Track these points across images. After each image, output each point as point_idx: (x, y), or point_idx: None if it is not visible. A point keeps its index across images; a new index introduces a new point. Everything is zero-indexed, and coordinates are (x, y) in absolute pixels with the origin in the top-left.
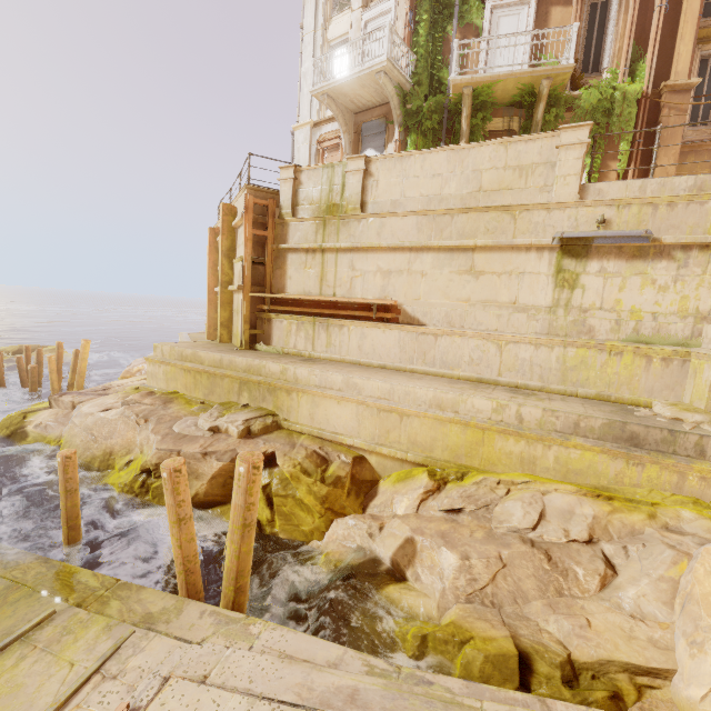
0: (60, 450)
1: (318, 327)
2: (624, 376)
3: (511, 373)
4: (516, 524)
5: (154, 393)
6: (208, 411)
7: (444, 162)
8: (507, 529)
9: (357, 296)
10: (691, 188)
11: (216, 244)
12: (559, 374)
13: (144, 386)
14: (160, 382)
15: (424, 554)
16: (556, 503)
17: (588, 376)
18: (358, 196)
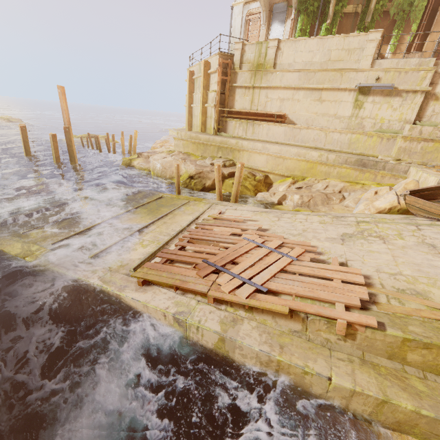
0: (152, 172)
1: (249, 125)
2: (372, 146)
3: (329, 145)
4: (318, 188)
5: (182, 152)
6: (207, 158)
7: (315, 45)
8: (315, 190)
9: (267, 110)
10: (416, 64)
11: (192, 80)
12: (347, 145)
13: (174, 150)
14: (180, 148)
15: (289, 197)
16: (332, 183)
17: (358, 146)
18: (272, 60)
